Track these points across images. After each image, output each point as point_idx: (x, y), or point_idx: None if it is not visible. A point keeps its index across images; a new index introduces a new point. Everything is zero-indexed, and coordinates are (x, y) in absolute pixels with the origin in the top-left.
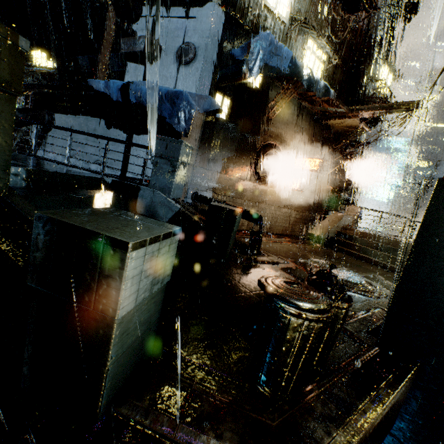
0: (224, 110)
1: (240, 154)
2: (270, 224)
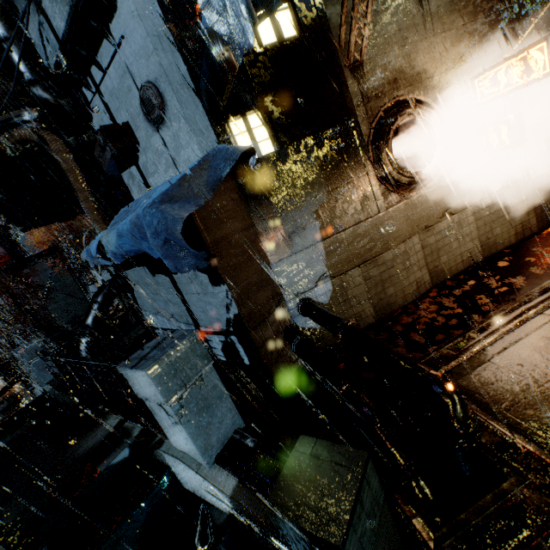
0: (261, 137)
1: (338, 181)
2: (479, 243)
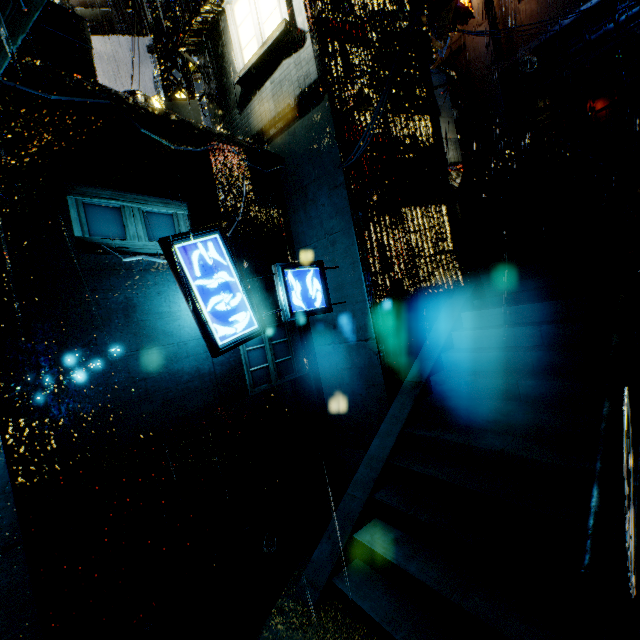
0: None
1: None
2: None
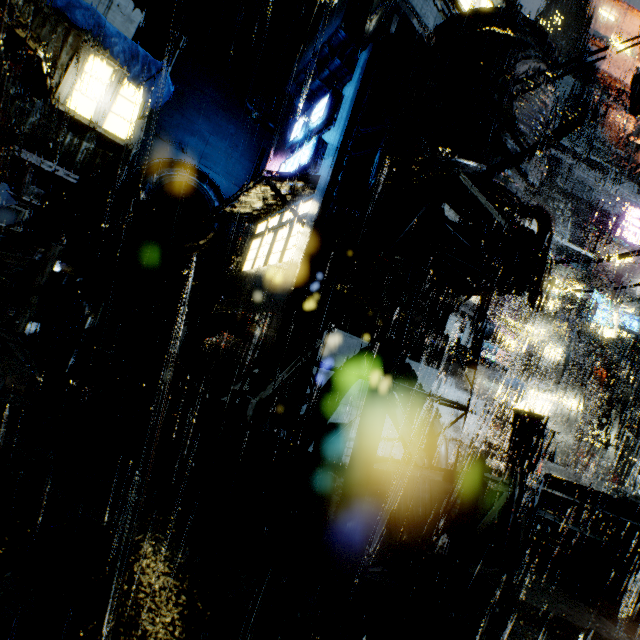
0: None
1: None
2: None
